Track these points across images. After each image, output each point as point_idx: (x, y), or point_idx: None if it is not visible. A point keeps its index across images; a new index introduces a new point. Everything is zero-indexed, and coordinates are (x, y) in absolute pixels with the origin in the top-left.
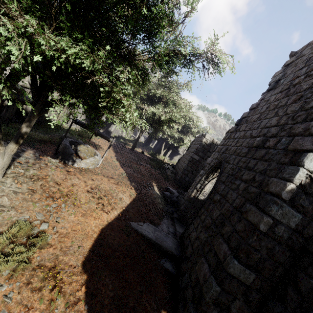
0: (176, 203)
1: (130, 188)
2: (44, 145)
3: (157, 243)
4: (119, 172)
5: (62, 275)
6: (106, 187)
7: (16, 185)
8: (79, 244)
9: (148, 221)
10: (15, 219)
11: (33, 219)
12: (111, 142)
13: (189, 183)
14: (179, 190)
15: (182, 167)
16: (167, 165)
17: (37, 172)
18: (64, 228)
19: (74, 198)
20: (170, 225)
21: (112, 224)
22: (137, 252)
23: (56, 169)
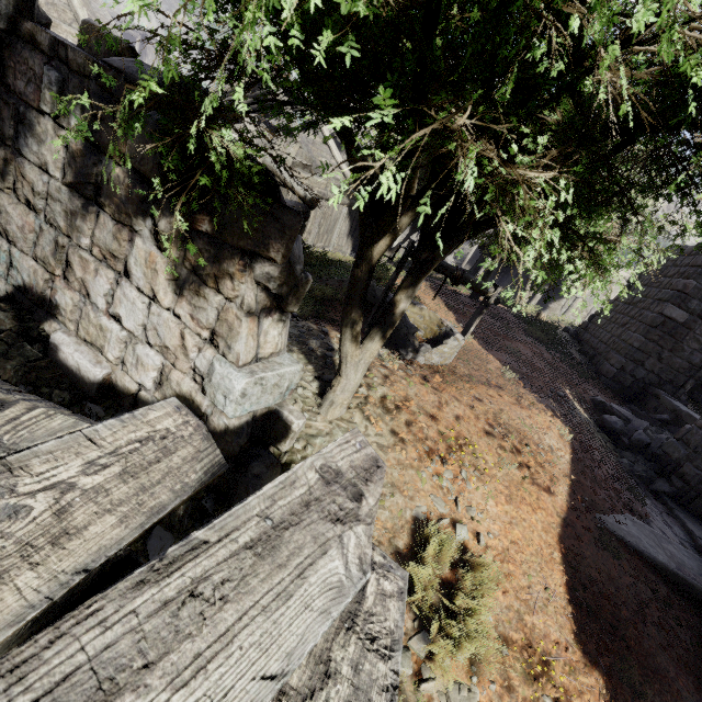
0: (647, 447)
1: (549, 414)
2: (332, 309)
3: (682, 578)
4: (494, 367)
5: (552, 667)
6: (513, 417)
7: (372, 427)
8: (544, 584)
9: (626, 508)
10: (408, 515)
11: (435, 514)
12: (490, 297)
13: (648, 385)
14: (620, 403)
15: (620, 342)
16: (557, 331)
17: (387, 391)
18: (492, 536)
19: (471, 454)
20: (667, 517)
21: (571, 524)
22: (657, 607)
23: (411, 379)
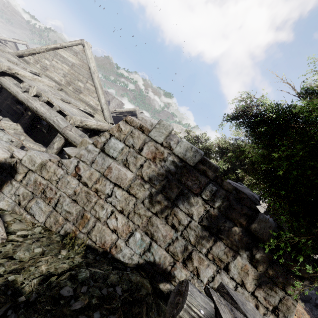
0: (311, 299)
1: None
2: None
3: None
4: None
5: None
6: None
7: None
8: None
9: None
10: None
11: None
12: None
13: None
14: None
15: None
16: None
17: None
18: None
19: None
20: None
21: None
22: None
23: None
